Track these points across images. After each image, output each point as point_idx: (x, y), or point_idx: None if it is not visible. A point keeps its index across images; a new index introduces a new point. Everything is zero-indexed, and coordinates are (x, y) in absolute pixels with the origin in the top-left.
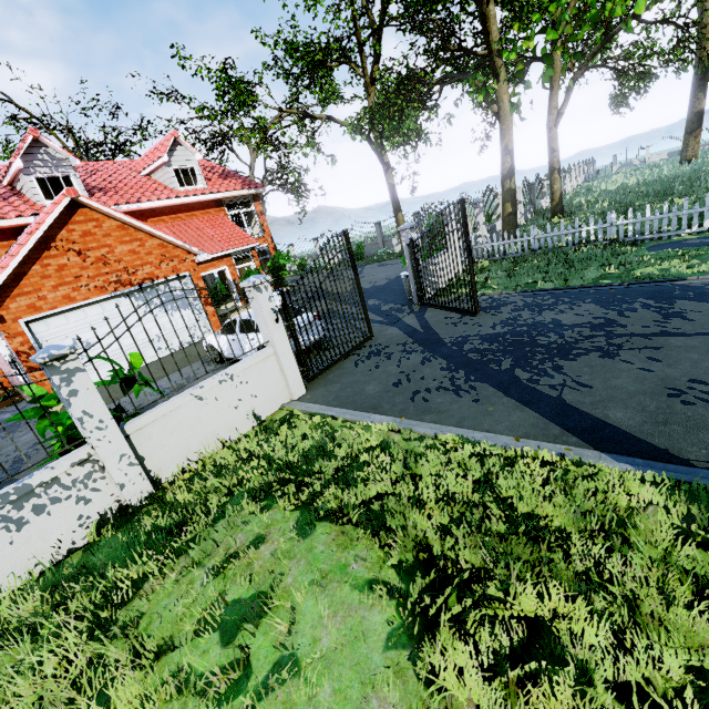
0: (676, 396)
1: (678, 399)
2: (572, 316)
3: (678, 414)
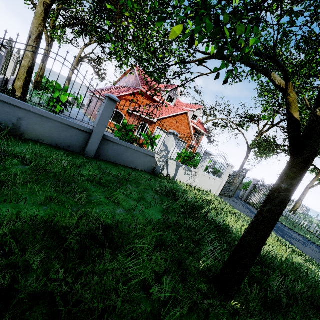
0: (319, 259)
1: (319, 259)
2: (294, 234)
3: (318, 260)
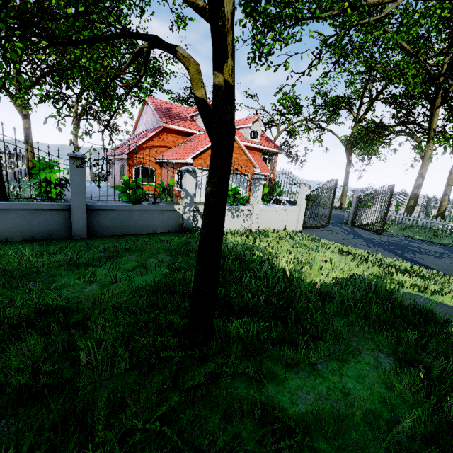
0: None
1: None
2: (427, 247)
3: None
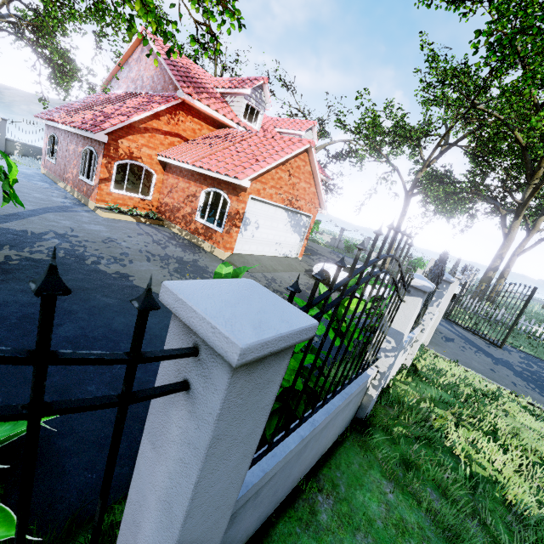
0: None
1: None
2: None
3: None
